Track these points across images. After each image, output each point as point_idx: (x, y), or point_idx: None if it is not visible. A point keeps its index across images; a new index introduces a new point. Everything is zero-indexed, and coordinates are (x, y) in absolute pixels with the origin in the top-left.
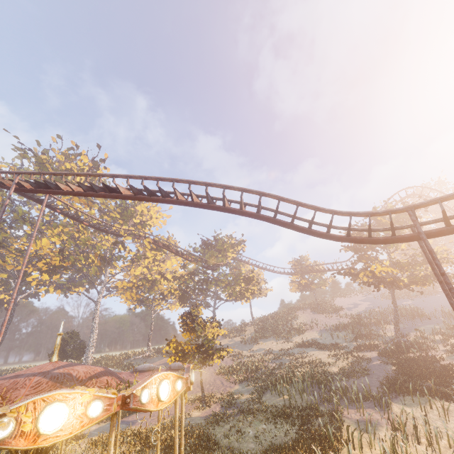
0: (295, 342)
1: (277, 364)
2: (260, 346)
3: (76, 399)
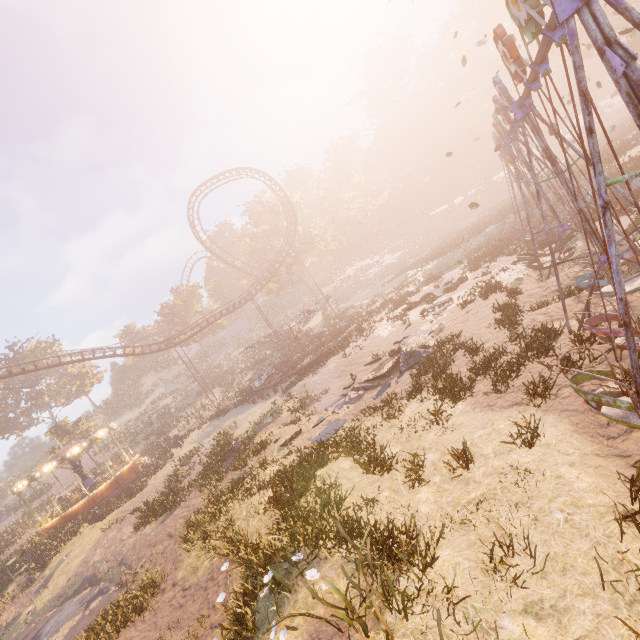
0: (148, 403)
1: (139, 423)
2: (119, 423)
3: (102, 430)
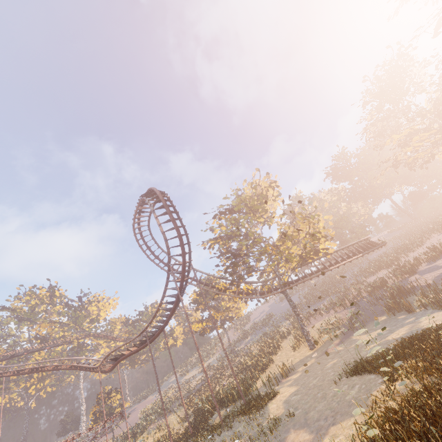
0: (200, 368)
1: (172, 395)
2: (186, 377)
3: None
